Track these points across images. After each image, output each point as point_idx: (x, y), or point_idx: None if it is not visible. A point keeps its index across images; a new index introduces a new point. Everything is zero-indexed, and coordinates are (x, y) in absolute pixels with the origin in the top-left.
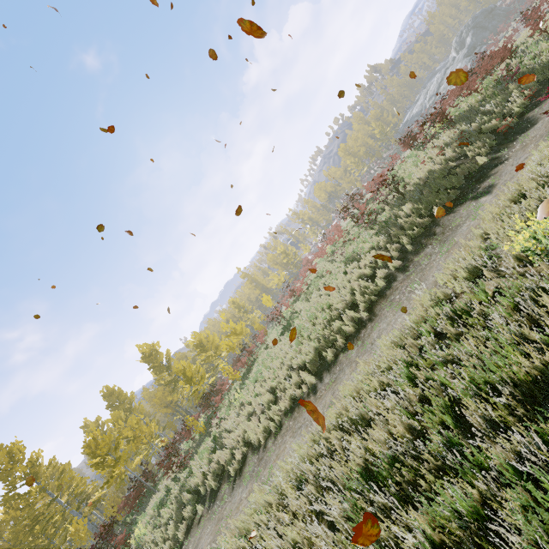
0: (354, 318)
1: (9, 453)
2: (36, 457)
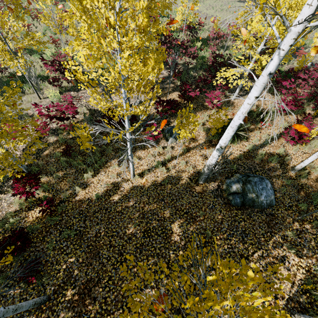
0: None
1: None
2: None
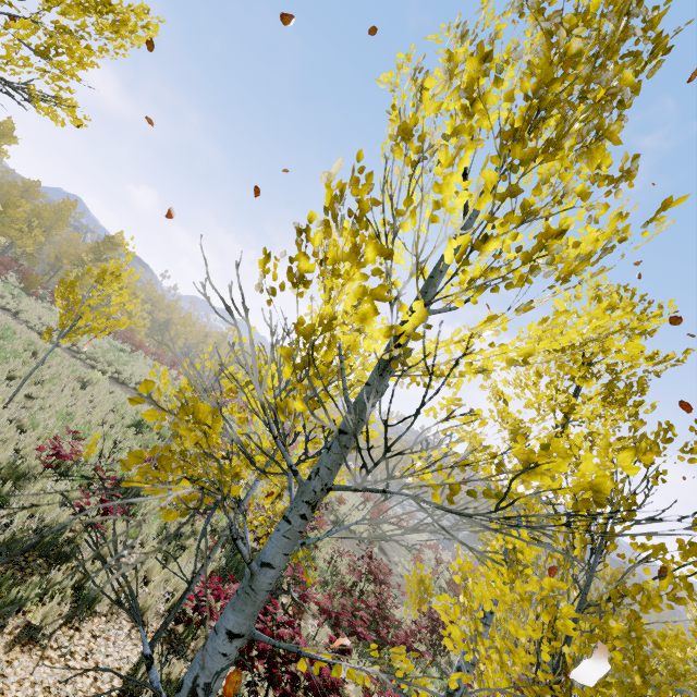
0: (107, 371)
1: (7, 135)
2: (2, 152)
